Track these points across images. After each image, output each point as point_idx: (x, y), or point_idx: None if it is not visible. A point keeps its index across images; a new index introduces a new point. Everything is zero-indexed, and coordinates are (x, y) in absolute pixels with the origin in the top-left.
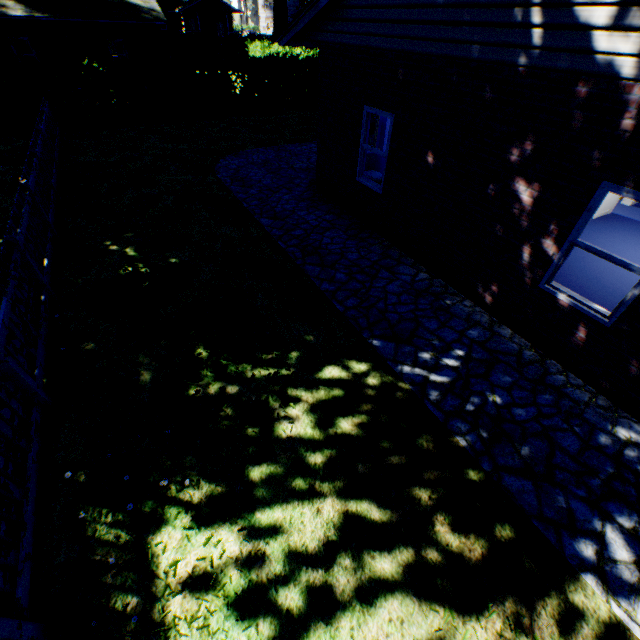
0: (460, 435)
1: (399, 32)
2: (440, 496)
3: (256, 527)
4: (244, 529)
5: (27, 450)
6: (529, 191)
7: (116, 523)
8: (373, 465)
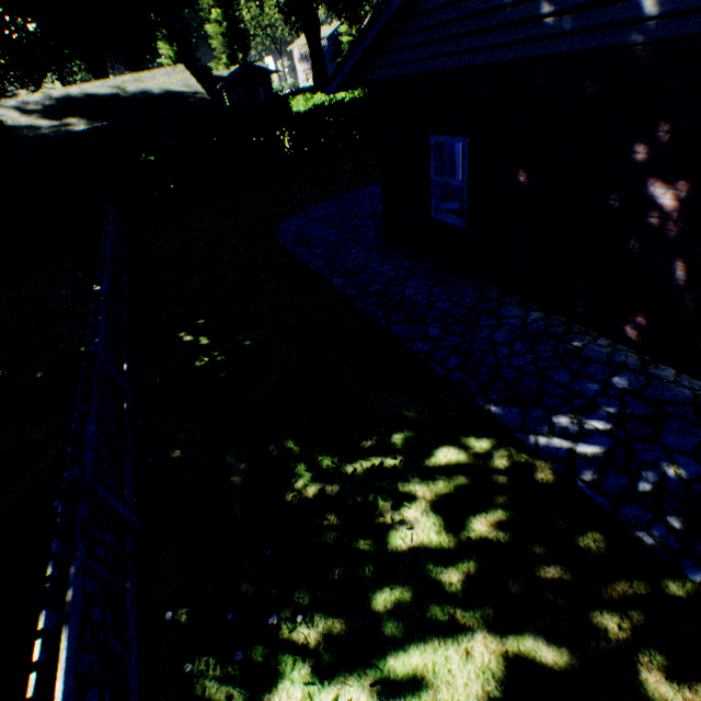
0: (640, 528)
1: (460, 47)
2: (634, 624)
3: (391, 679)
4: (376, 683)
5: (124, 589)
6: (671, 193)
7: (226, 677)
8: (527, 581)
